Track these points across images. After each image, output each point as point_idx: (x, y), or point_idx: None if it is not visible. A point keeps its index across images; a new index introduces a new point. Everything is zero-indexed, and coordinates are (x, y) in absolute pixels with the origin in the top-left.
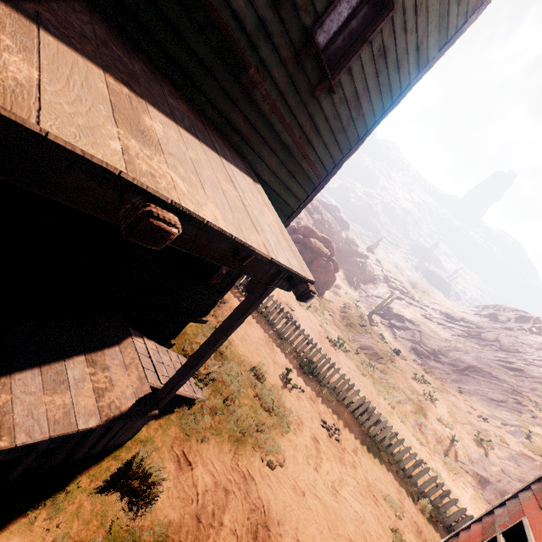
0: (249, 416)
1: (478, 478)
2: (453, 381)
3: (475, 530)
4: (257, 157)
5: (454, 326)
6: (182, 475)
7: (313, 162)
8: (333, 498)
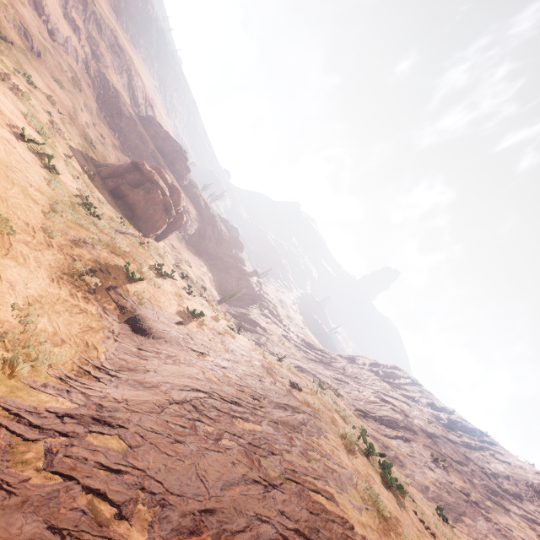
0: None
1: (130, 316)
2: None
3: None
4: None
5: (310, 352)
6: None
7: None
8: None
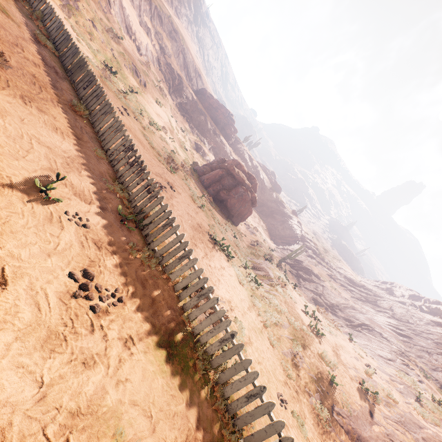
0: None
1: (354, 438)
2: (345, 333)
3: None
4: None
5: (354, 290)
6: None
7: None
8: None
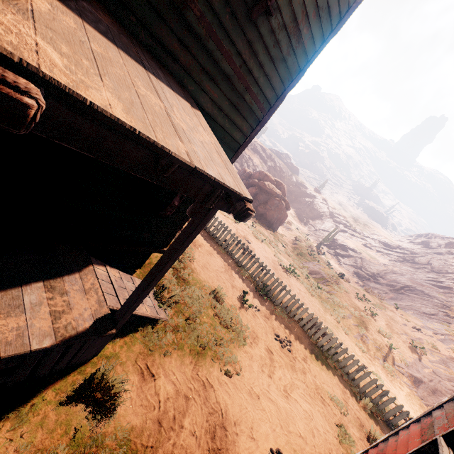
0: (209, 332)
1: (412, 379)
2: (390, 299)
3: (414, 430)
4: (199, 87)
5: (391, 253)
6: (145, 385)
7: (256, 94)
8: (284, 400)
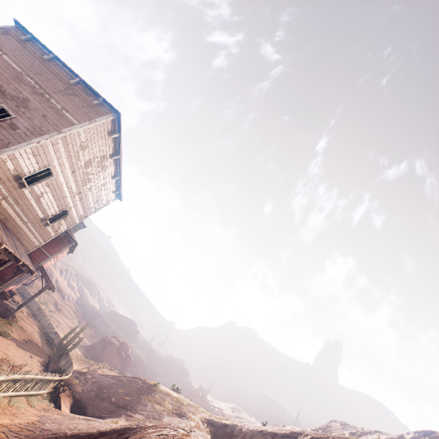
0: None
1: None
2: None
3: None
4: None
5: None
6: None
7: None
8: None
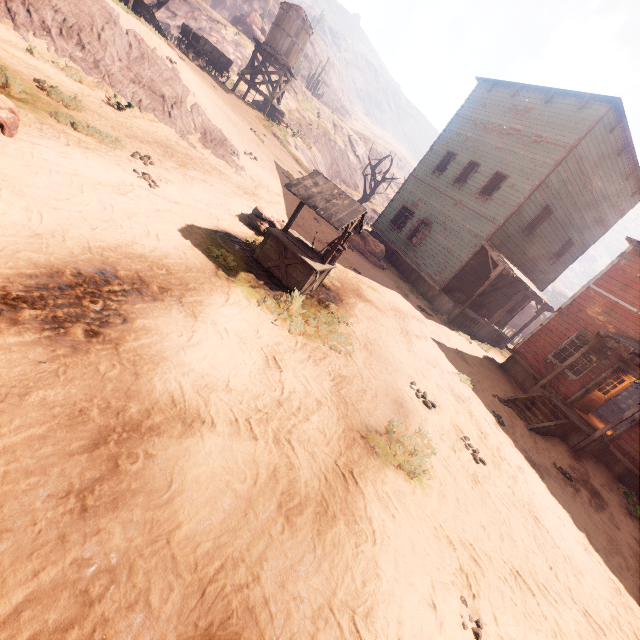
0: None
1: None
2: None
3: None
4: (533, 280)
5: None
6: None
7: (549, 278)
8: None
